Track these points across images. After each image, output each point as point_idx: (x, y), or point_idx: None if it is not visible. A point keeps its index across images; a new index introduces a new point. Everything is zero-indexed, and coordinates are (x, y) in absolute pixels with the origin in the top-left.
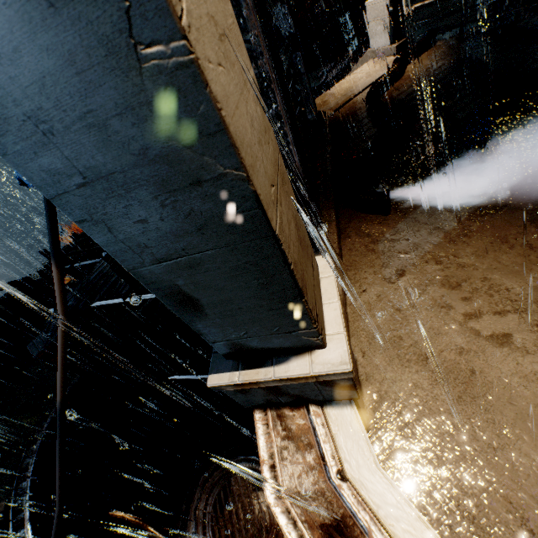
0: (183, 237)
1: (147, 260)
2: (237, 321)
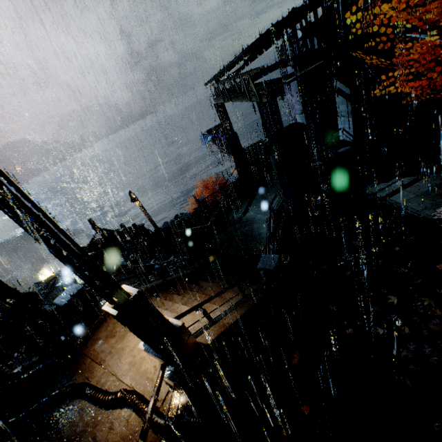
0: None
1: None
2: None
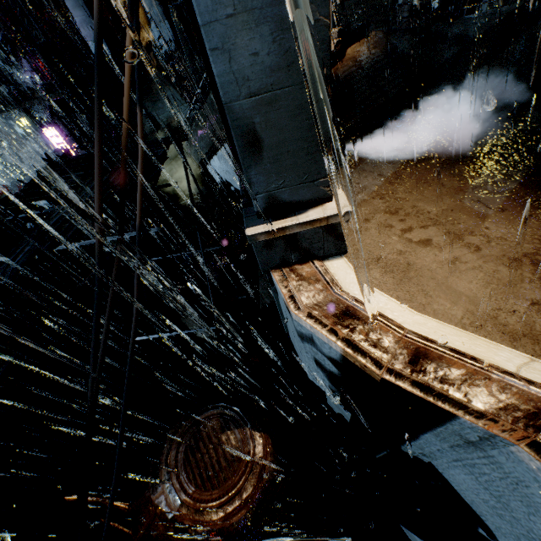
0: (276, 73)
1: (243, 94)
2: (281, 167)
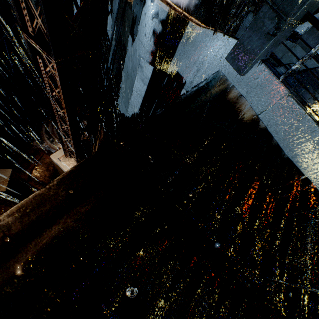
0: None
1: None
2: None
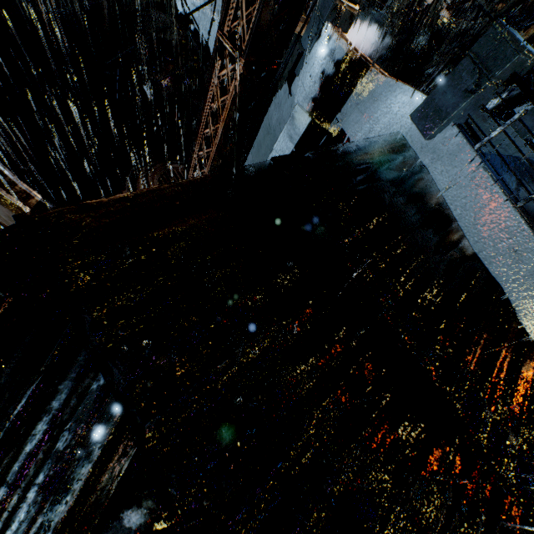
0: None
1: None
2: None
